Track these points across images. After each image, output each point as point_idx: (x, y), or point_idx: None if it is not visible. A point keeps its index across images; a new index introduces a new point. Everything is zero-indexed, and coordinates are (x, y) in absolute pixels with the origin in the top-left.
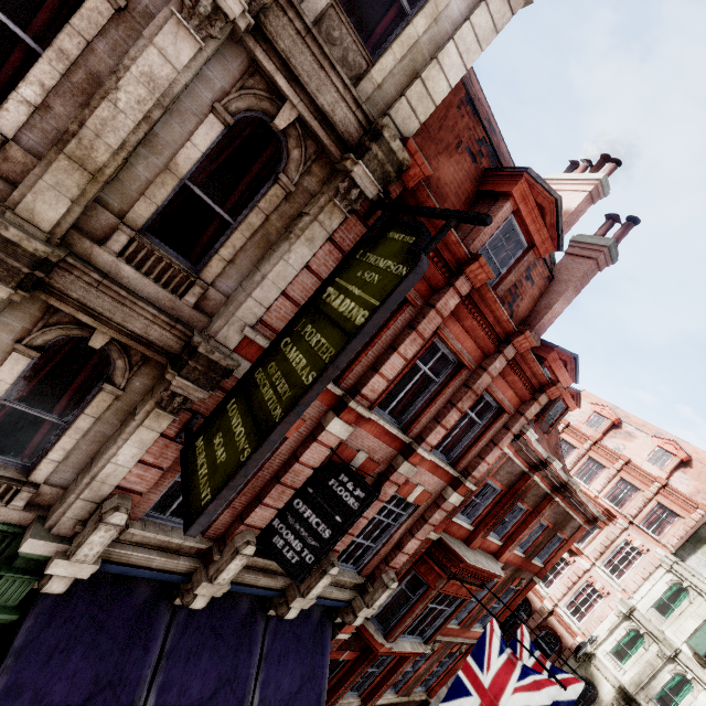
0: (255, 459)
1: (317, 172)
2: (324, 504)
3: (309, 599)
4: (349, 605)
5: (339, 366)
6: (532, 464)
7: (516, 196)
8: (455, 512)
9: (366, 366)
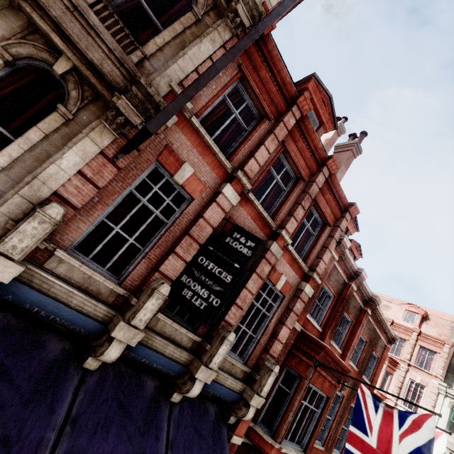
0: (204, 77)
1: (212, 17)
2: (224, 256)
3: (212, 368)
4: (240, 397)
5: (258, 32)
6: (349, 276)
7: (310, 89)
8: (309, 305)
9: (244, 156)
